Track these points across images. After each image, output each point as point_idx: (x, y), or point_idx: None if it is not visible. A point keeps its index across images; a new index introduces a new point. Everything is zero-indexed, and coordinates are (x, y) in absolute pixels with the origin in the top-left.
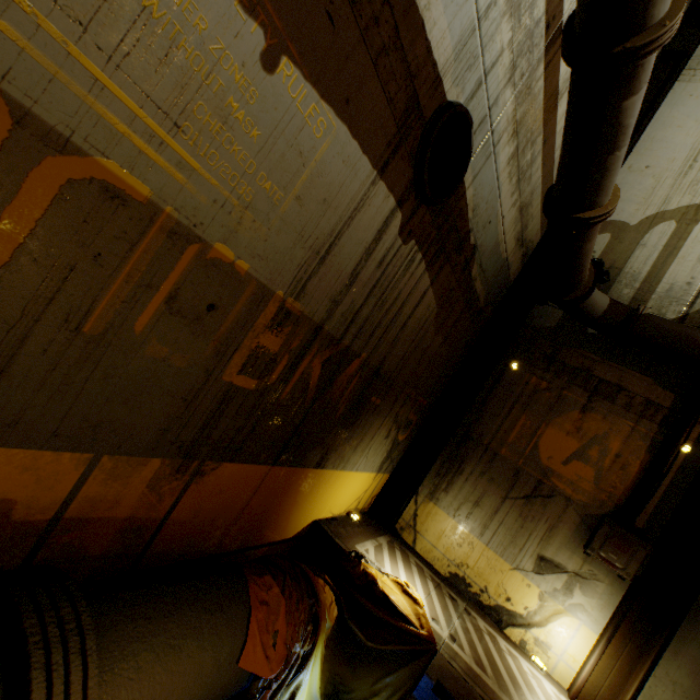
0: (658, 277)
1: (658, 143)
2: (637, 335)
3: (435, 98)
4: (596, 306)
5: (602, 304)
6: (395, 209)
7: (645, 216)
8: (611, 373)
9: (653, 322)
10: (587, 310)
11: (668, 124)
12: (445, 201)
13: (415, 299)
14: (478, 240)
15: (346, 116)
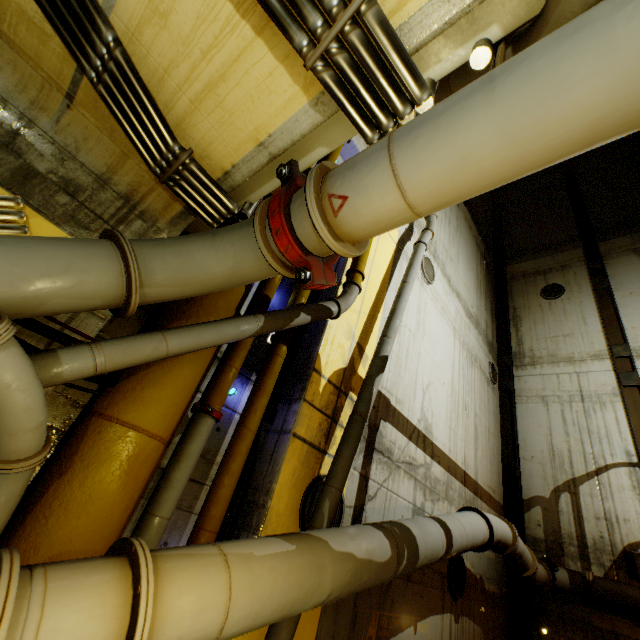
0: (583, 534)
1: (529, 441)
2: (596, 596)
3: (446, 562)
4: (563, 581)
5: (565, 579)
6: (450, 615)
7: (550, 490)
8: (604, 621)
9: (599, 584)
10: (560, 585)
11: (526, 428)
12: (464, 588)
13: (471, 639)
14: (480, 571)
15: (430, 612)
